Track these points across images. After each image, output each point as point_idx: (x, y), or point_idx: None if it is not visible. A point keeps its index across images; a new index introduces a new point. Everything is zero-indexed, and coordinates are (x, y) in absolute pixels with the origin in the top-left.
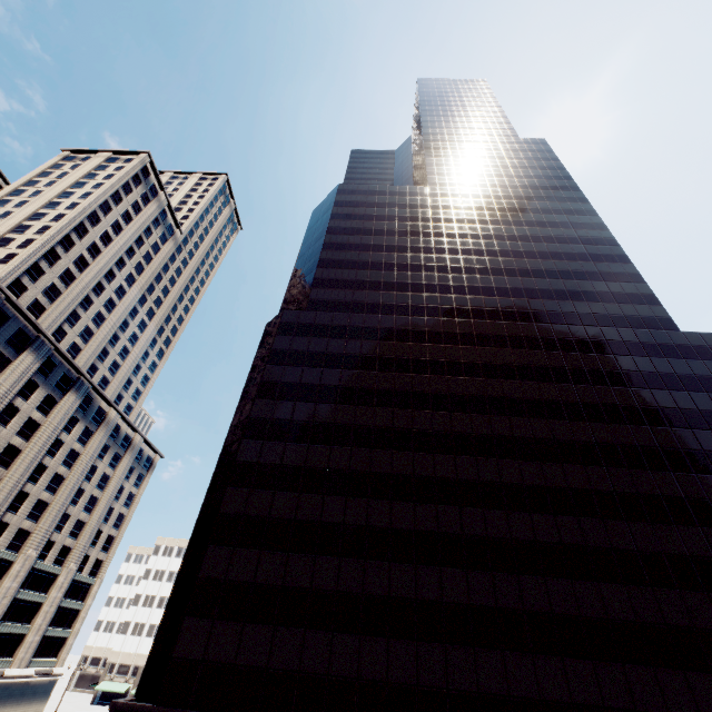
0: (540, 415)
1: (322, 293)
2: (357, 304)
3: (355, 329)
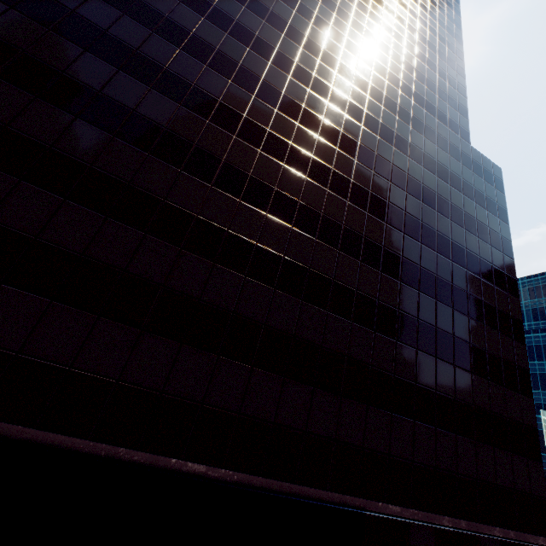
0: (311, 129)
1: None
2: None
3: None
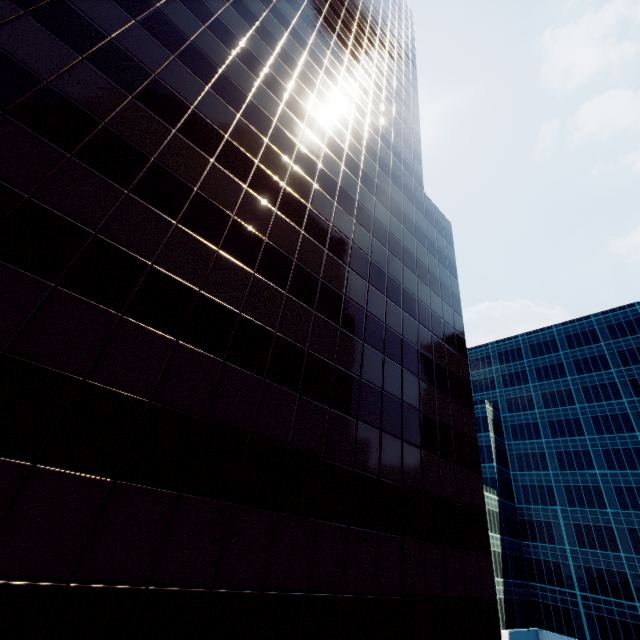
0: (231, 102)
1: None
2: None
3: None
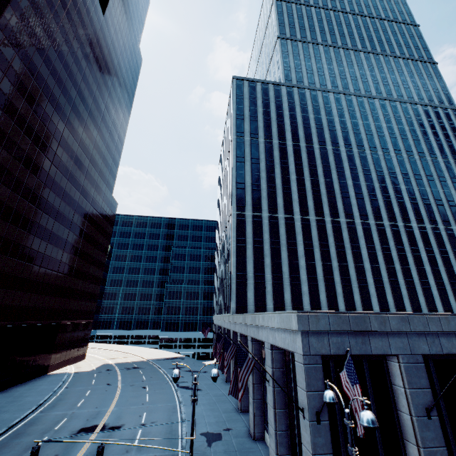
0: (70, 205)
1: (15, 22)
2: (34, 65)
3: (24, 87)
